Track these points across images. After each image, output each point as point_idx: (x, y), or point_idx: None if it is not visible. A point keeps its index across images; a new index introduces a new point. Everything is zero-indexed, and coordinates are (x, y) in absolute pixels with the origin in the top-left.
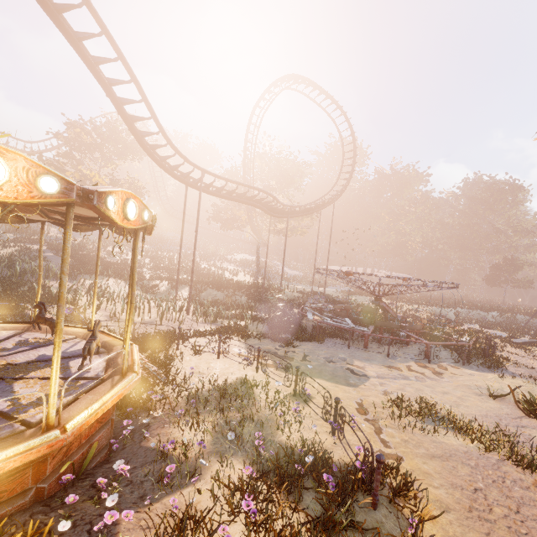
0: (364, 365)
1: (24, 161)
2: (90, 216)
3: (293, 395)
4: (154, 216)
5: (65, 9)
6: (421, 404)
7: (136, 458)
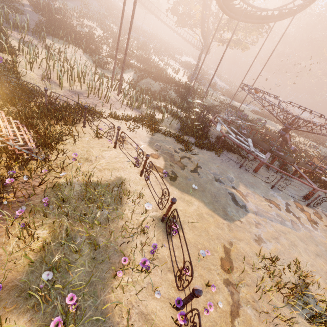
0: (248, 193)
1: None
2: None
3: (161, 220)
4: None
5: None
6: (295, 276)
7: None
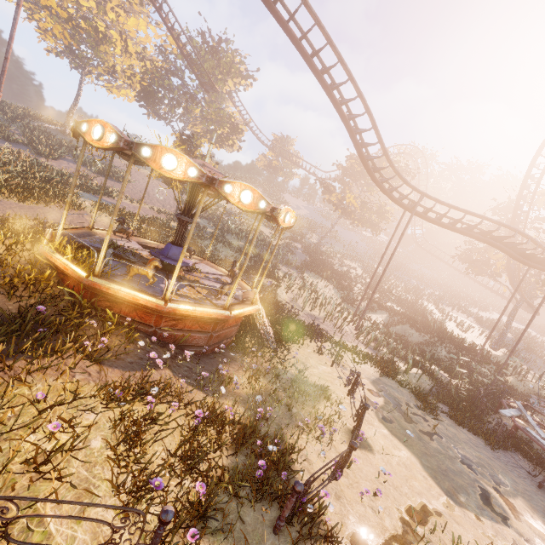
0: (529, 515)
1: (186, 160)
2: None
3: (351, 431)
4: (277, 209)
5: (327, 71)
6: None
7: (209, 366)
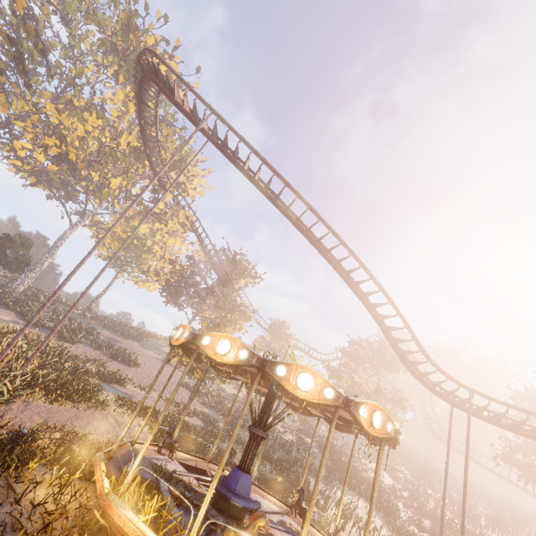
0: None
1: (321, 378)
2: (348, 418)
3: None
4: (398, 430)
5: (359, 283)
6: None
7: None
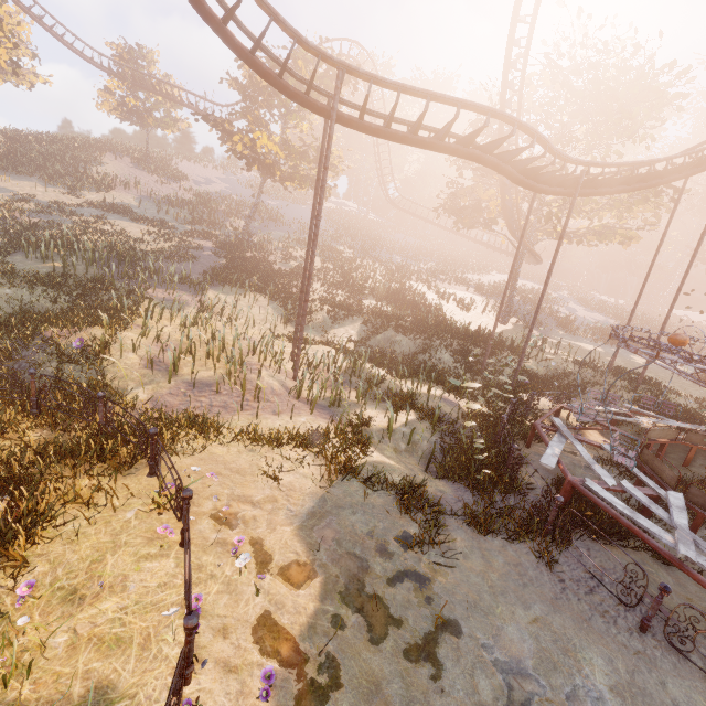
0: None
1: None
2: None
3: None
4: None
5: None
6: None
7: None
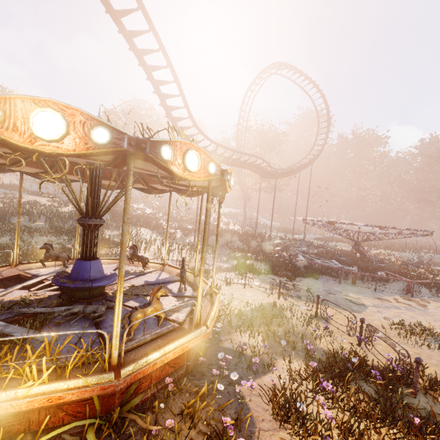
0: (358, 297)
1: (203, 154)
2: (194, 185)
3: (314, 317)
4: None
5: (138, 35)
6: (421, 328)
7: None
